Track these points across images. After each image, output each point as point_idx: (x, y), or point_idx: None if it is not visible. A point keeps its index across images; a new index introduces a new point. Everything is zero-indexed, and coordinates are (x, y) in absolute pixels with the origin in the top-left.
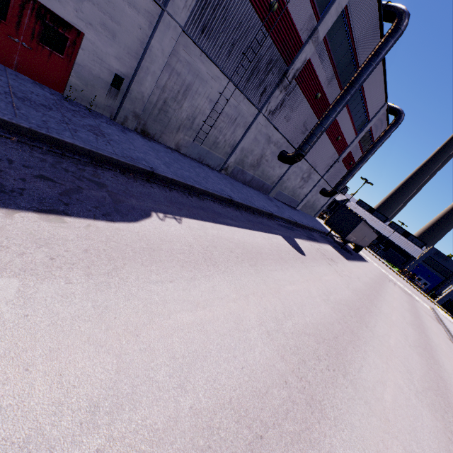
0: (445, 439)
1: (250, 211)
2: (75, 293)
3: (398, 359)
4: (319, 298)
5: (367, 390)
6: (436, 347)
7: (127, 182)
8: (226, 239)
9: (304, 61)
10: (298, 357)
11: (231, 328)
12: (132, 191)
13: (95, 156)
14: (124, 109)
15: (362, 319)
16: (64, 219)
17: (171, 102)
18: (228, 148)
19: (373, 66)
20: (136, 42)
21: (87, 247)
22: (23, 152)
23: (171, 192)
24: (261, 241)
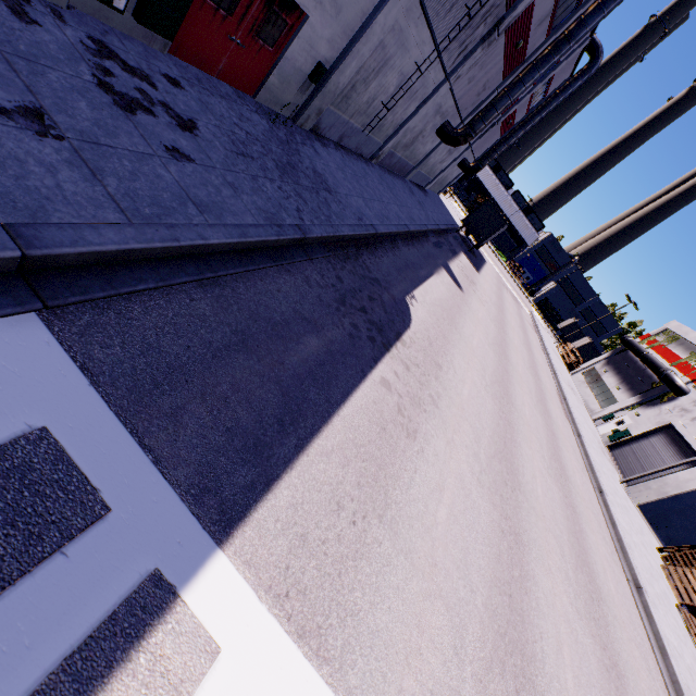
0: (546, 430)
1: (418, 239)
2: (442, 393)
3: (525, 384)
4: (486, 344)
5: (520, 411)
6: (537, 362)
7: (375, 262)
8: (435, 304)
9: (529, 3)
10: (498, 400)
11: (477, 392)
12: (385, 276)
13: (351, 237)
14: (311, 107)
15: (505, 355)
16: (404, 340)
17: (359, 85)
18: (391, 130)
19: (604, 16)
20: (358, 15)
21: (422, 359)
22: (345, 270)
23: (388, 253)
24: (443, 290)
